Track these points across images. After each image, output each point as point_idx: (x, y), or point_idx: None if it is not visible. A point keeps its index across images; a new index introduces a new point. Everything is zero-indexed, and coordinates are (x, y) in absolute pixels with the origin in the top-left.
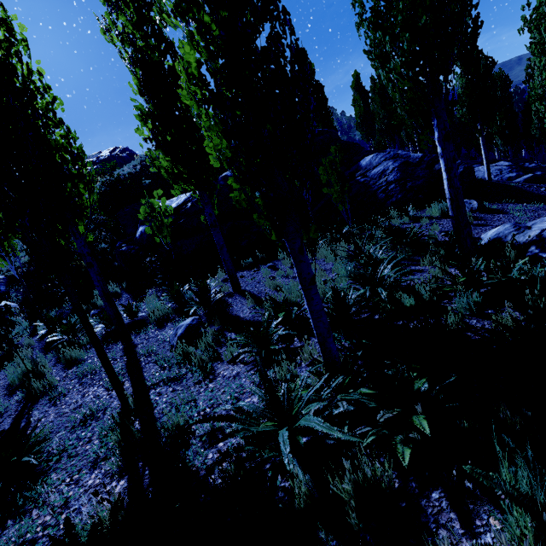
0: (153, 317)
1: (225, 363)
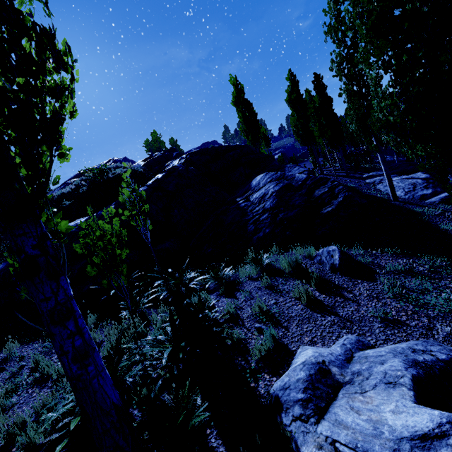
0: None
1: None
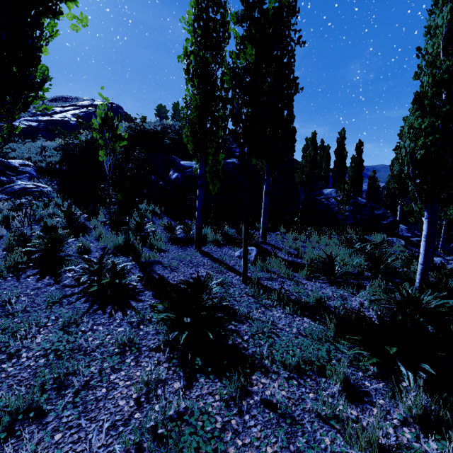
0: (210, 239)
1: (303, 280)
